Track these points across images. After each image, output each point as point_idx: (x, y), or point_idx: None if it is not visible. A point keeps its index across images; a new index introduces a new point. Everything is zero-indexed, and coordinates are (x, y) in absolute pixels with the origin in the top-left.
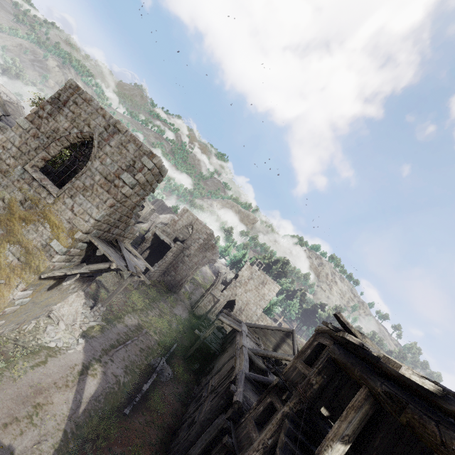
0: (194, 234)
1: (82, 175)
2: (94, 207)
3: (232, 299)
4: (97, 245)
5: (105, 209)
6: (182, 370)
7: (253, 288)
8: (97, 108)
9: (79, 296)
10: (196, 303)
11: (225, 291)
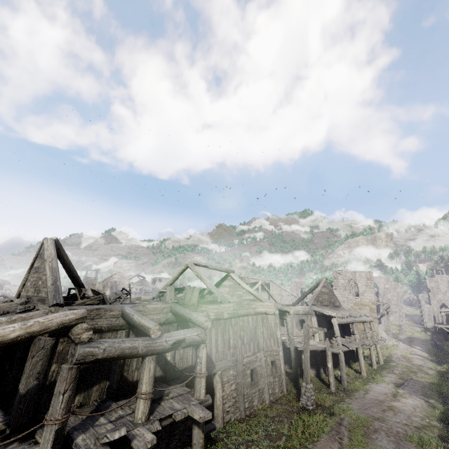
0: (379, 285)
1: (359, 289)
2: (370, 294)
3: (441, 304)
4: (380, 303)
5: (373, 292)
6: (448, 341)
7: (446, 289)
8: (345, 272)
9: (381, 330)
10: (422, 321)
11: (431, 303)
